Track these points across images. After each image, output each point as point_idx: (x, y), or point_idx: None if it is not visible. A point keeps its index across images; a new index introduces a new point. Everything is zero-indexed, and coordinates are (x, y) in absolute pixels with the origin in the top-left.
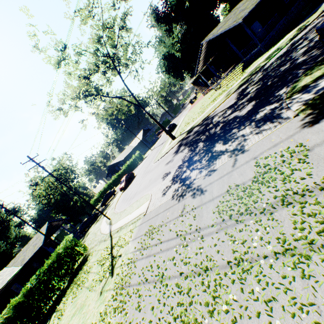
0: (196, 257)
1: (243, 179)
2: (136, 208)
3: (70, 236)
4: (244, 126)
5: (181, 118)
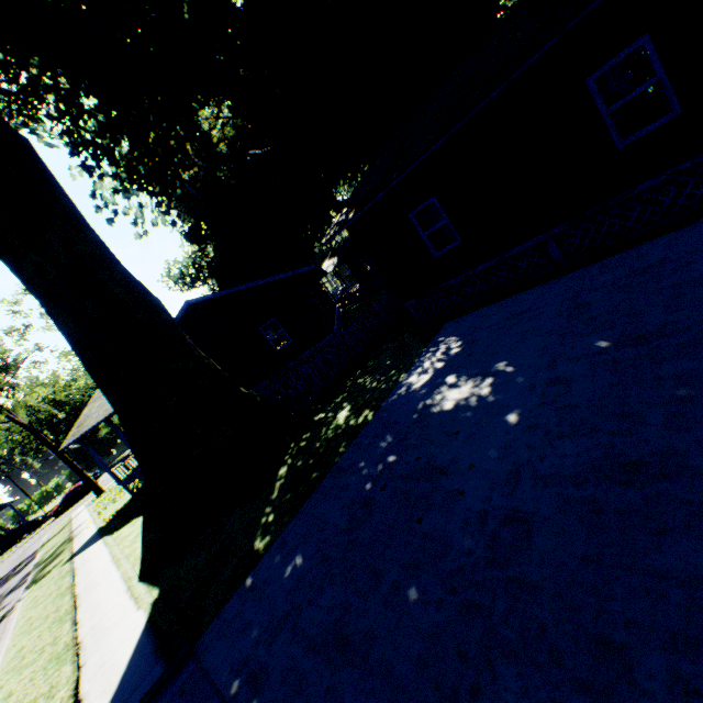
0: None
1: None
2: None
3: None
4: None
5: None
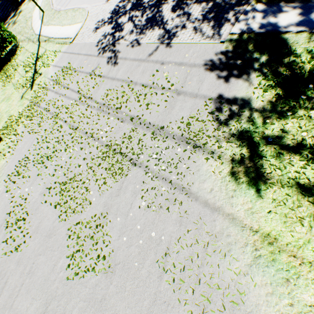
0: (78, 117)
1: (139, 79)
2: (69, 23)
3: None
4: None
5: None
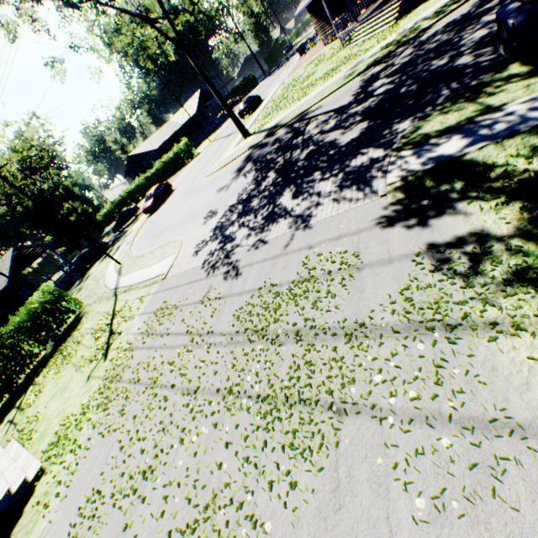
0: (195, 370)
1: (283, 278)
2: (157, 261)
3: (50, 285)
4: (330, 175)
5: (275, 86)
